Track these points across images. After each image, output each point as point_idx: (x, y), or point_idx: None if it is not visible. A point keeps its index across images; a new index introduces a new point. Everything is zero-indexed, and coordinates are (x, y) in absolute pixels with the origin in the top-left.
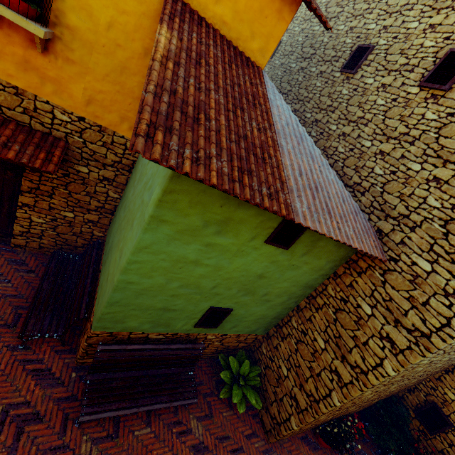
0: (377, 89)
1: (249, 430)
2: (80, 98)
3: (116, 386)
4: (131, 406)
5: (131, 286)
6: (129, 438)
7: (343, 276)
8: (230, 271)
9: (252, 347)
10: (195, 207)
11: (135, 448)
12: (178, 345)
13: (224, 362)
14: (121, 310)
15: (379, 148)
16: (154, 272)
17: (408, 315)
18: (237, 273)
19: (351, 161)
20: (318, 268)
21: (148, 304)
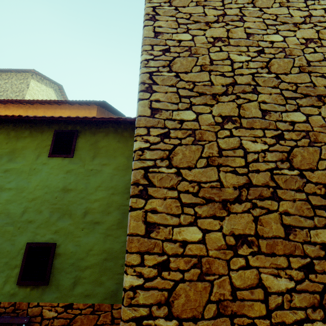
0: None
1: None
2: None
3: None
4: None
5: None
6: None
7: None
8: (32, 190)
9: None
10: None
11: None
12: None
13: None
14: None
15: None
16: None
17: None
18: (39, 191)
19: None
20: (123, 167)
21: None
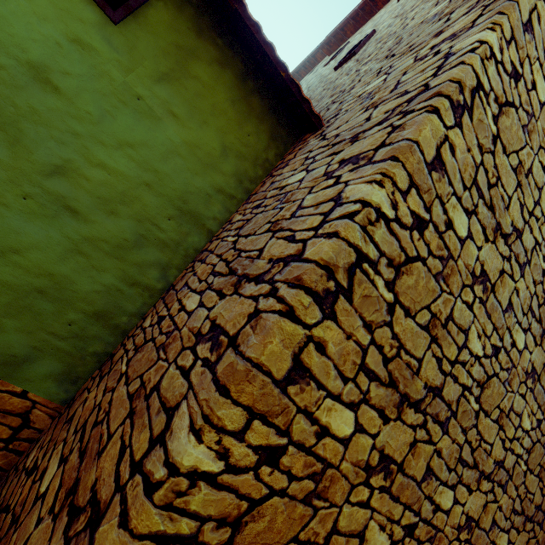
0: None
1: None
2: None
3: None
4: None
5: None
6: None
7: (260, 189)
8: None
9: (3, 476)
10: None
11: None
12: None
13: None
14: None
15: None
16: None
17: (373, 116)
18: None
19: None
20: (206, 156)
21: None
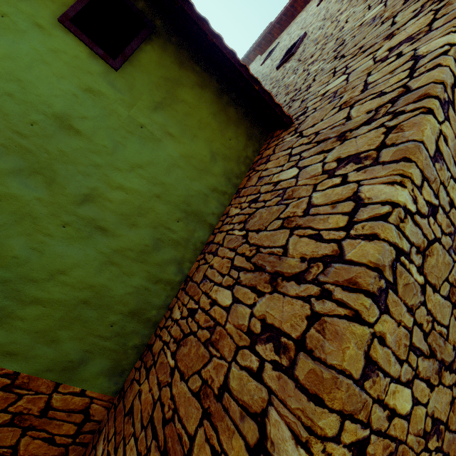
0: None
1: None
2: None
3: None
4: None
5: None
6: None
7: (247, 183)
8: None
9: None
10: None
11: None
12: None
13: None
14: None
15: None
16: None
17: (352, 115)
18: None
19: None
20: (199, 163)
21: None
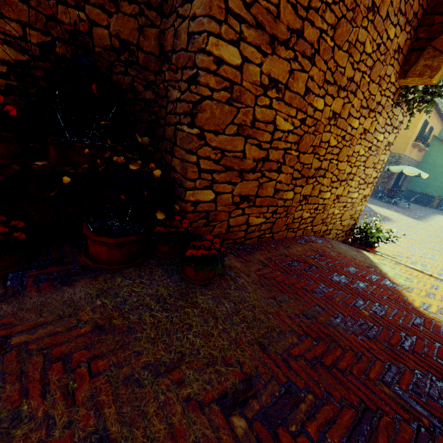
0: None
1: None
2: (419, 158)
3: None
4: None
5: None
6: None
7: None
8: None
9: None
10: None
11: None
12: None
13: None
14: None
15: None
16: None
17: None
18: None
19: None
20: None
21: None
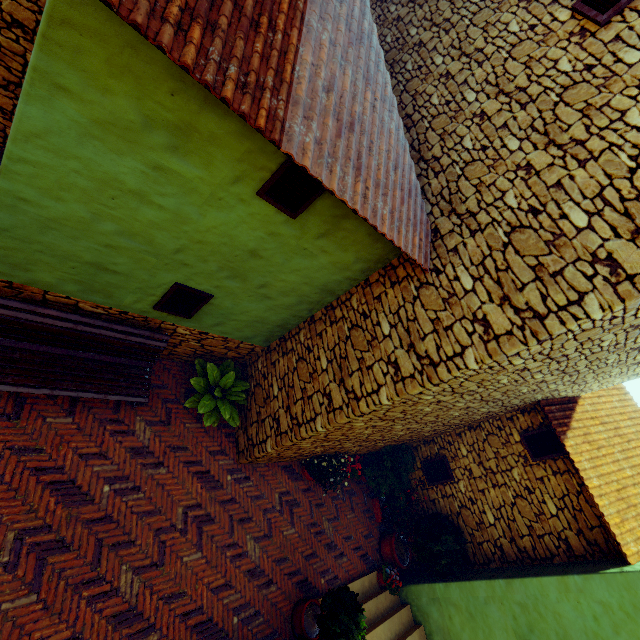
0: (519, 4)
1: (216, 447)
2: None
3: (21, 358)
4: (40, 385)
5: (27, 206)
6: (37, 423)
7: (374, 285)
8: (203, 230)
9: (247, 361)
10: (121, 79)
11: (44, 435)
12: (126, 327)
13: (201, 369)
14: (17, 247)
15: (483, 106)
16: (65, 192)
17: (426, 339)
18: (214, 236)
19: (441, 121)
20: (342, 265)
21: (66, 250)
